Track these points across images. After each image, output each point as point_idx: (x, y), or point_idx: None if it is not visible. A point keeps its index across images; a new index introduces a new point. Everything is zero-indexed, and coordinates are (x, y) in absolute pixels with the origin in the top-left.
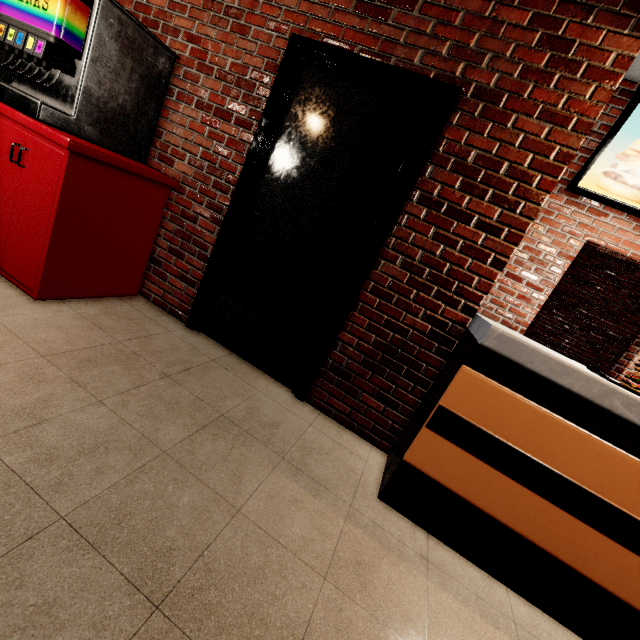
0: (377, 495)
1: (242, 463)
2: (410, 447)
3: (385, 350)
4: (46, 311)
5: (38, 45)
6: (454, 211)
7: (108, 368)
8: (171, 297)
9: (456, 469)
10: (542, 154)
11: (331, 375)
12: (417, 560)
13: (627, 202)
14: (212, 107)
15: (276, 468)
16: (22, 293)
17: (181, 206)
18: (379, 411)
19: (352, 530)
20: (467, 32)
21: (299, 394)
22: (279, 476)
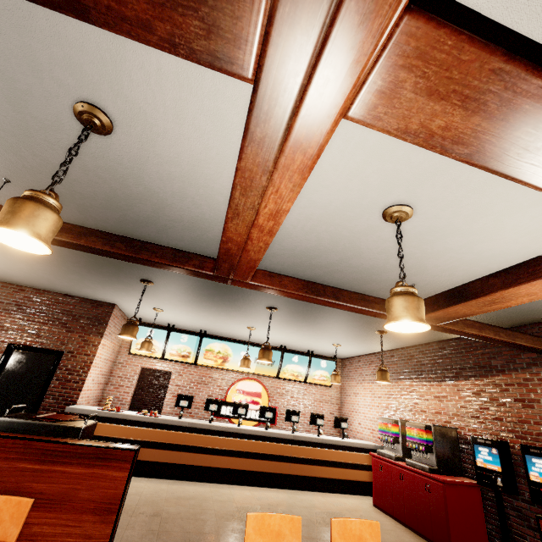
0: None
1: None
2: None
3: None
4: None
5: None
6: (66, 380)
7: None
8: None
9: None
10: (86, 362)
11: None
12: None
13: (145, 354)
14: None
15: None
16: None
17: None
18: None
19: None
20: (64, 339)
21: None
22: None
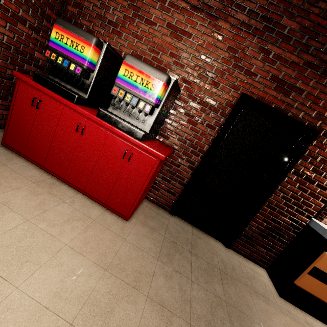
0: (278, 295)
1: (243, 296)
2: (298, 280)
3: (270, 229)
4: (133, 226)
5: (146, 107)
6: (308, 178)
7: (176, 257)
8: (161, 199)
9: (317, 288)
10: None
11: (243, 238)
12: (306, 325)
13: None
14: (194, 116)
15: (251, 294)
16: (117, 216)
17: (171, 158)
18: (263, 253)
19: (286, 318)
20: (324, 109)
21: (227, 245)
22: (255, 298)
